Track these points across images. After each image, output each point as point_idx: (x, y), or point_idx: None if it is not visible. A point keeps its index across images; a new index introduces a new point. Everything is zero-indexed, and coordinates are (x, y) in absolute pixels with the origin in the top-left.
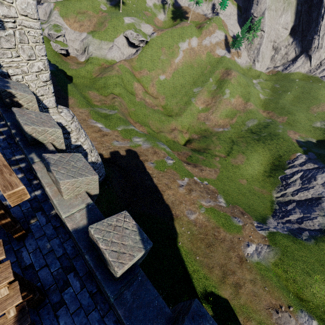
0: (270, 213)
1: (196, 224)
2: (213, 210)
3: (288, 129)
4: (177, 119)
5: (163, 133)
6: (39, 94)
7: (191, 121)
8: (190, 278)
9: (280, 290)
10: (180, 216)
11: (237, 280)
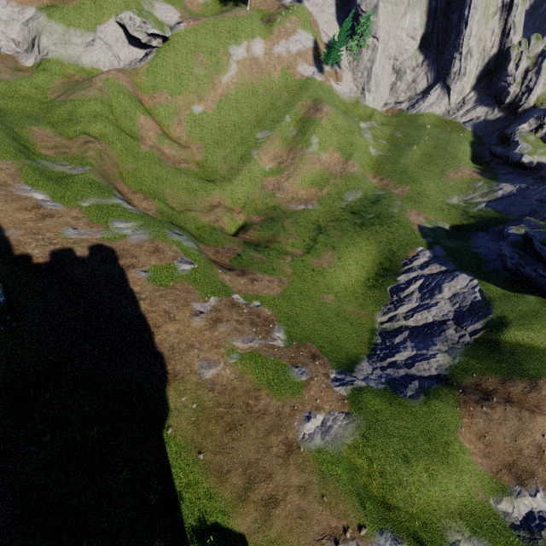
0: (366, 351)
1: (214, 386)
2: (254, 356)
3: (408, 208)
4: (225, 186)
5: (192, 213)
6: None
7: (251, 191)
8: (177, 501)
9: (351, 497)
10: (183, 374)
11: (273, 490)
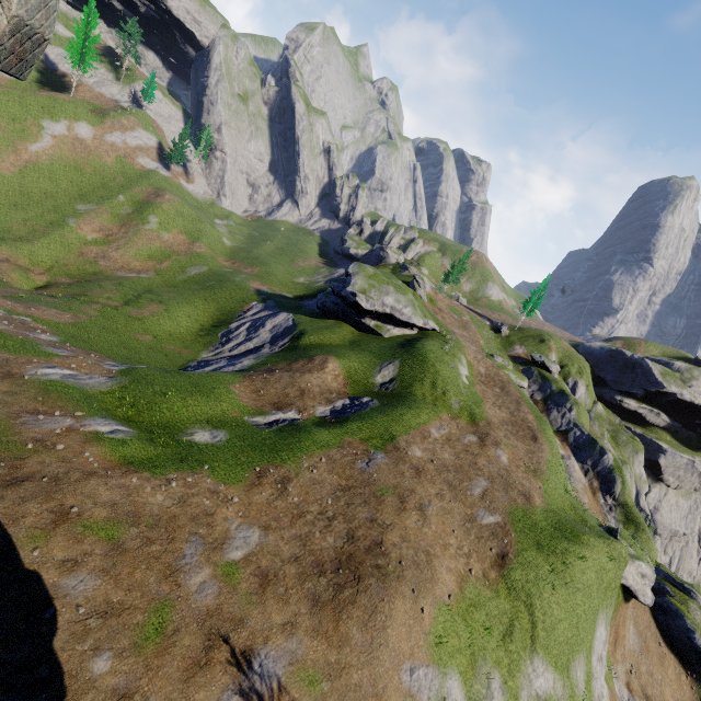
0: (175, 369)
1: None
2: None
3: (253, 280)
4: (20, 245)
5: None
6: None
7: (63, 256)
8: None
9: (77, 402)
10: None
11: None
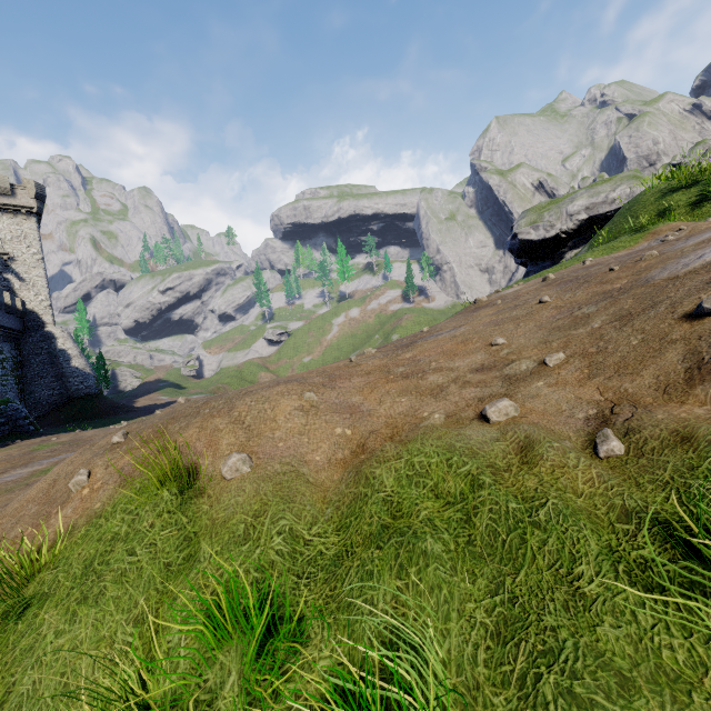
0: None
1: None
2: None
3: None
4: None
5: None
6: (40, 314)
7: None
8: None
9: None
10: None
11: None
